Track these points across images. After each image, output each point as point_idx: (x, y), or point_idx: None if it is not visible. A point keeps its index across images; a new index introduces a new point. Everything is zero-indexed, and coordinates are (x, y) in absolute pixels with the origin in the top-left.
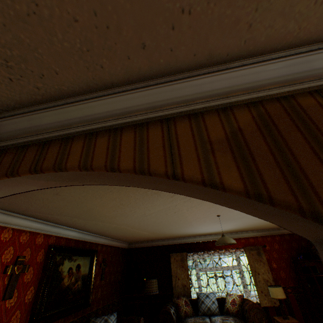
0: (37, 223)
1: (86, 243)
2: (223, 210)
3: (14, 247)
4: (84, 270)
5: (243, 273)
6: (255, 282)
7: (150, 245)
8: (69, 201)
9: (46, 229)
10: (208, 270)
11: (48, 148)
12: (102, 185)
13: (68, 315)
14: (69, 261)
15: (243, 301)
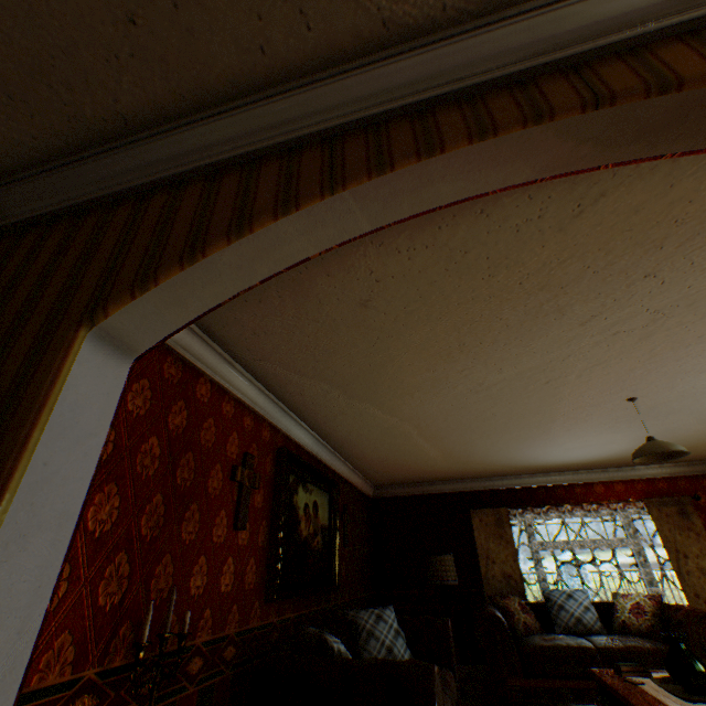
0: (263, 397)
1: (319, 464)
2: (655, 381)
3: (238, 435)
4: (322, 516)
5: (644, 556)
6: (679, 575)
7: (421, 492)
8: (369, 329)
9: (273, 415)
10: (560, 547)
11: (591, 71)
12: (470, 278)
13: (309, 596)
14: (304, 490)
15: (661, 606)
